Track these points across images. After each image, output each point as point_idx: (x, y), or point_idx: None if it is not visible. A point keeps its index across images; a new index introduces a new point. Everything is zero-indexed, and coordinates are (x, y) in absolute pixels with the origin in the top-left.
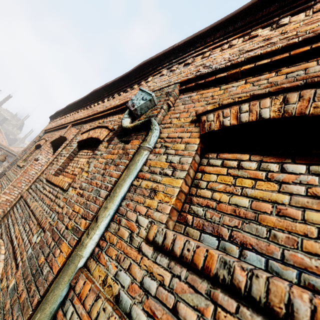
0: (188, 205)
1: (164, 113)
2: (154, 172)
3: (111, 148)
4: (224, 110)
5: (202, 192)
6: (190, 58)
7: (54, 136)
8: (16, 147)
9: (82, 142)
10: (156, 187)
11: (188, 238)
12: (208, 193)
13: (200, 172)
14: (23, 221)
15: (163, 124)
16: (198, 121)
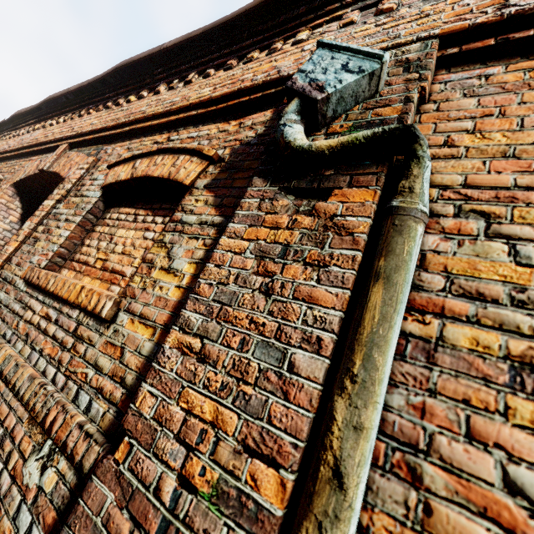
0: None
1: (413, 116)
2: (484, 297)
3: (255, 208)
4: None
5: None
6: None
7: (21, 171)
8: None
9: (115, 188)
10: (531, 355)
11: None
12: None
13: None
14: None
15: None
16: None
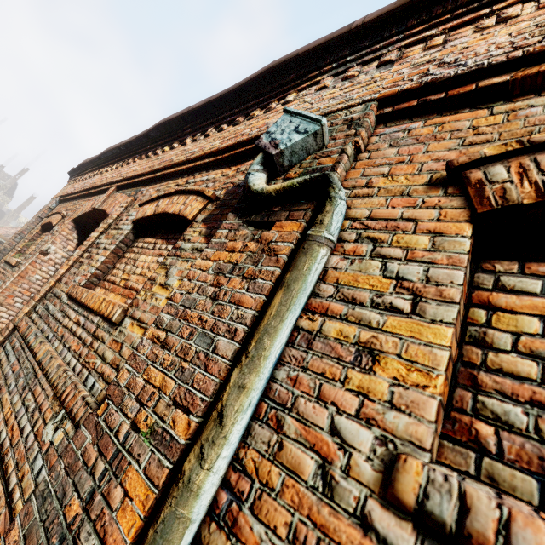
0: (468, 393)
1: (348, 164)
2: (355, 301)
3: (223, 237)
4: (538, 156)
5: (506, 361)
6: (392, 50)
7: (80, 209)
8: (3, 227)
9: (142, 222)
10: (372, 341)
11: (539, 516)
12: (528, 367)
13: (479, 306)
14: (21, 385)
15: (348, 189)
16: (452, 182)
